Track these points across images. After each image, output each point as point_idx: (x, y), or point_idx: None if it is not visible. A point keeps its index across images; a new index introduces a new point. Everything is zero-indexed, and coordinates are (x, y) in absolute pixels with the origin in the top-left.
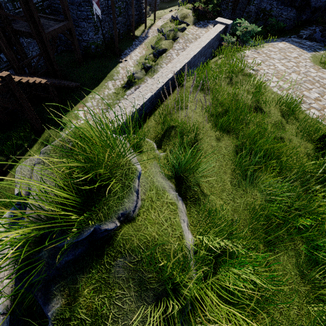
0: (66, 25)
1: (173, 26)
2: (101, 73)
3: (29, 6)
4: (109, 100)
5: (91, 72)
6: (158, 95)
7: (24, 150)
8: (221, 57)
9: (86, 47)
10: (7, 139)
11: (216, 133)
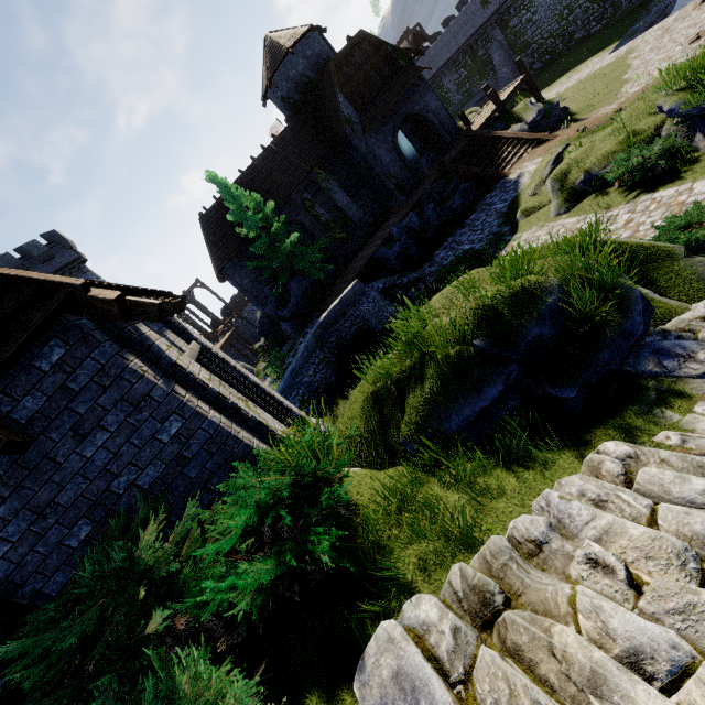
0: None
1: None
2: None
3: None
4: None
5: None
6: None
7: None
8: None
9: None
10: None
11: None
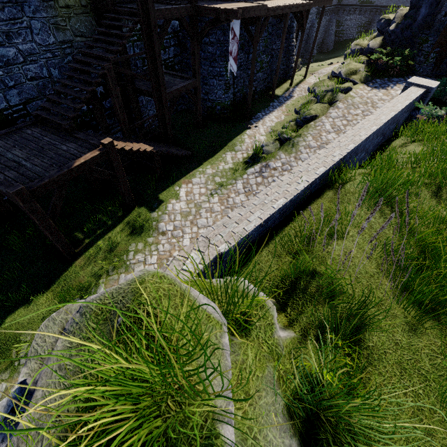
0: (192, 84)
1: (332, 85)
2: (221, 141)
3: (156, 64)
4: (223, 178)
5: (209, 138)
6: (295, 201)
7: (106, 229)
8: (413, 140)
9: (210, 107)
10: (93, 212)
11: (406, 310)
